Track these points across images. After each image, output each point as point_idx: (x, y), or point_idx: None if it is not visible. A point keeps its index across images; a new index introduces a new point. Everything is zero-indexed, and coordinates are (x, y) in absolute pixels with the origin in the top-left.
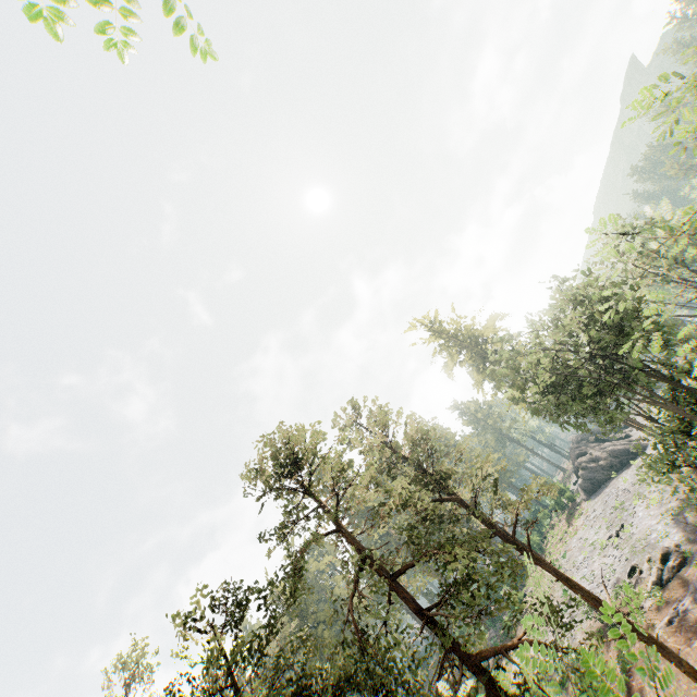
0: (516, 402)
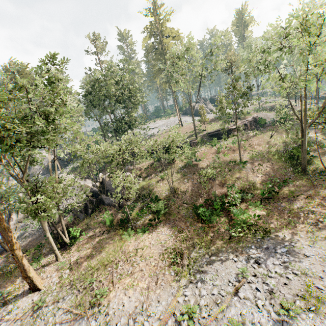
0: (155, 77)
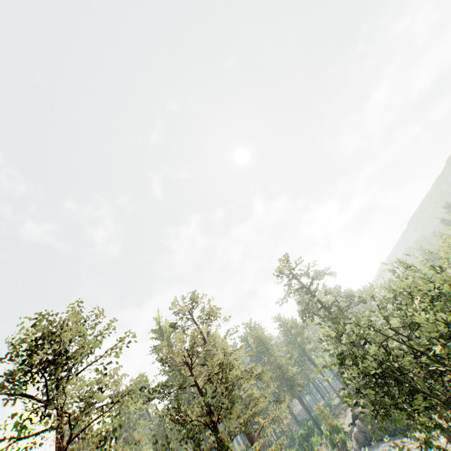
0: None
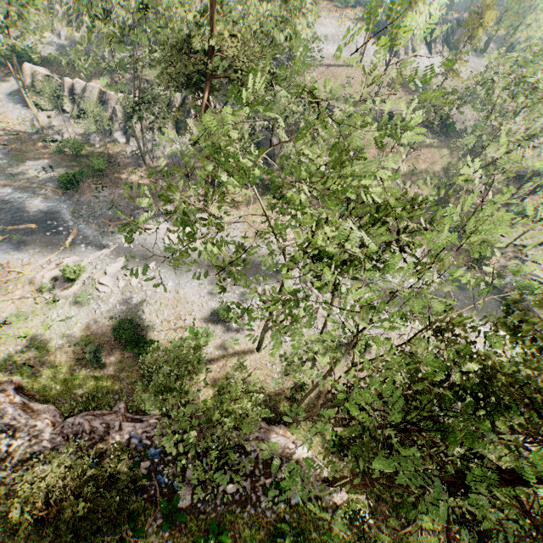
0: None
